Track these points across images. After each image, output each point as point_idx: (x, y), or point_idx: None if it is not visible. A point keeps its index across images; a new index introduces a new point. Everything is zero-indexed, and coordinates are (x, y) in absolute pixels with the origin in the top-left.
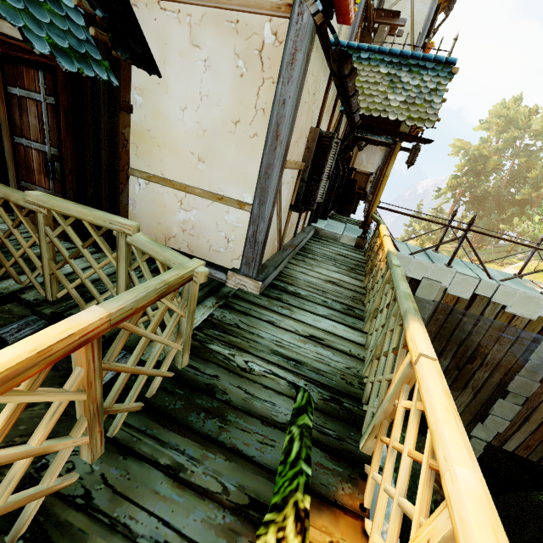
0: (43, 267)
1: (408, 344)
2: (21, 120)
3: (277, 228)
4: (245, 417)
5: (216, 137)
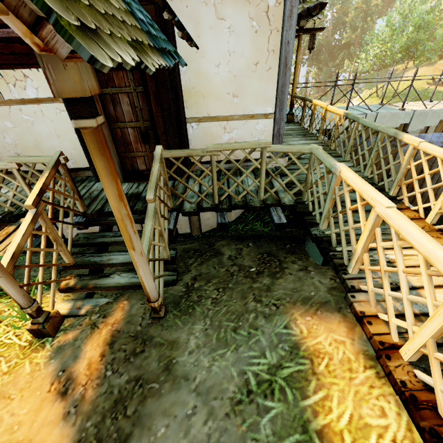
0: (213, 186)
1: (408, 143)
2: (115, 110)
3: None
4: None
5: (244, 78)
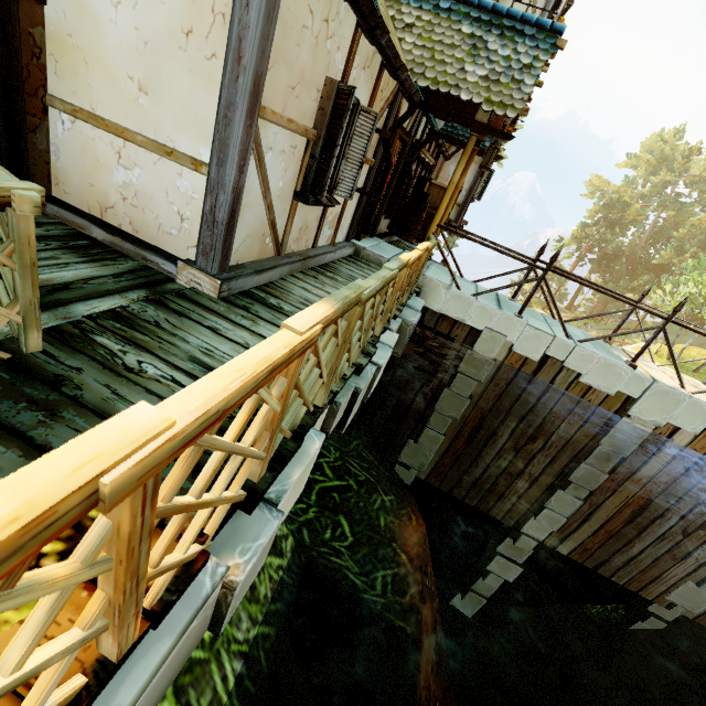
0: None
1: None
2: None
3: (268, 218)
4: (91, 418)
5: (162, 55)
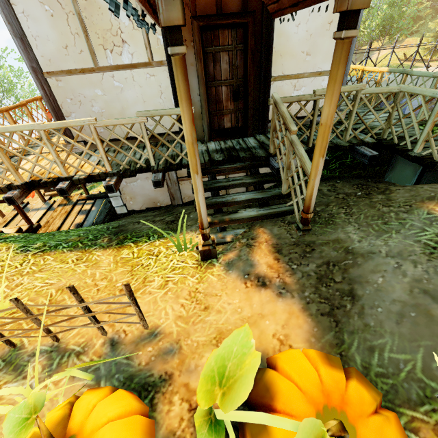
0: (311, 130)
1: None
2: (214, 69)
3: None
4: None
5: (318, 36)
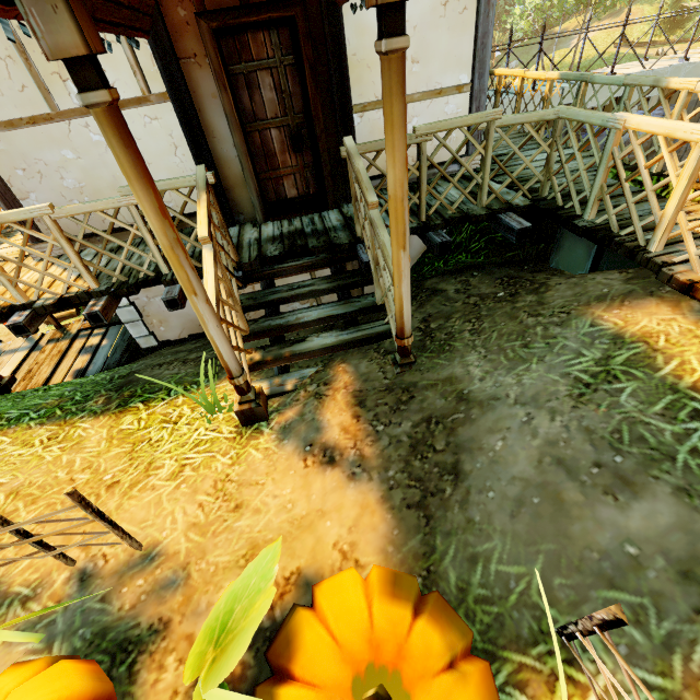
0: (421, 193)
1: (678, 88)
2: (252, 101)
3: None
4: None
5: (427, 29)
